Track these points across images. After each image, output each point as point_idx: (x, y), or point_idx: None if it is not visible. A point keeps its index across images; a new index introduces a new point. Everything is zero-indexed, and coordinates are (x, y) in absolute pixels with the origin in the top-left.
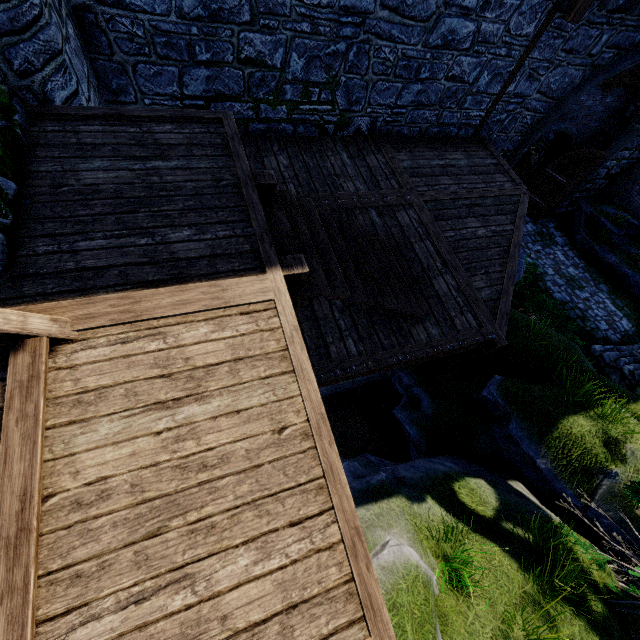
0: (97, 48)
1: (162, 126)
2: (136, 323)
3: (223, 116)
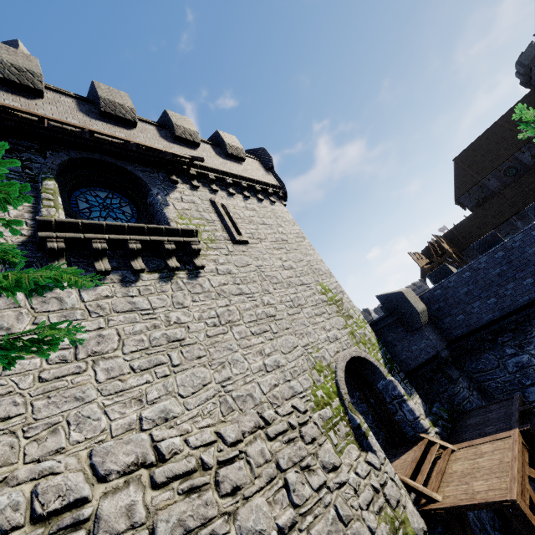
0: (488, 396)
1: (493, 405)
2: (471, 446)
3: (514, 395)
